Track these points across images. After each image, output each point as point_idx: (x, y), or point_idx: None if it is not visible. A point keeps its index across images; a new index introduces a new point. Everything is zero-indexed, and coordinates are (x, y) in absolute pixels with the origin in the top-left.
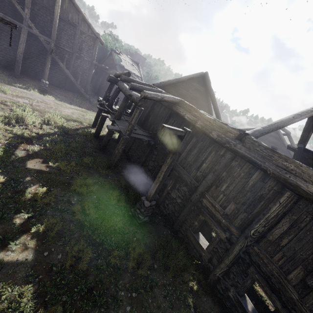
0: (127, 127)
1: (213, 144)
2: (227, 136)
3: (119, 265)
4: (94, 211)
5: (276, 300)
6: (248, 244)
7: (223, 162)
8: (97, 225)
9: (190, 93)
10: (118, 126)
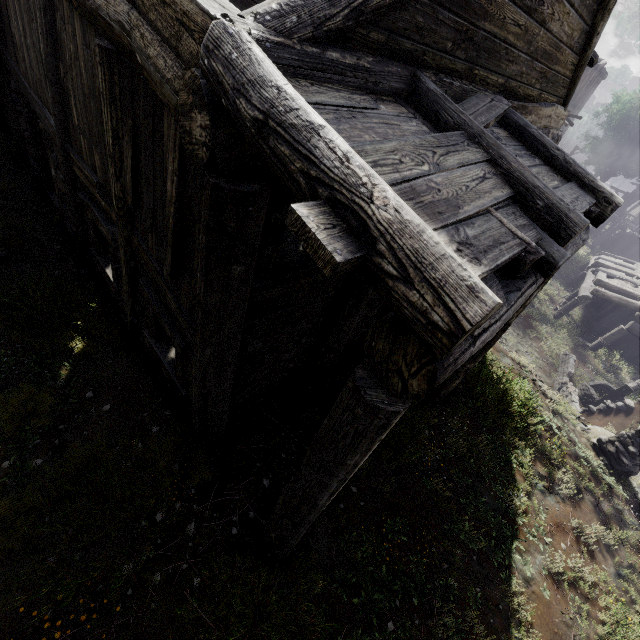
0: None
1: None
2: None
3: None
4: None
5: (164, 324)
6: (126, 236)
7: (41, 29)
8: None
9: None
10: None
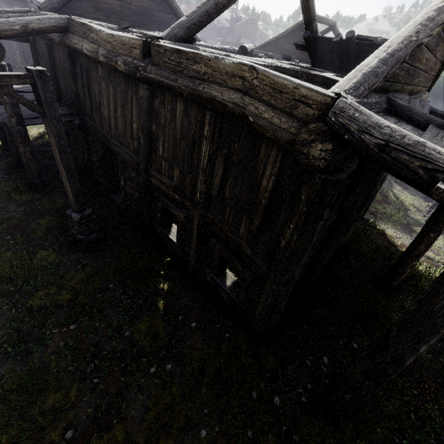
0: (5, 112)
1: (129, 83)
2: (134, 58)
3: (48, 304)
4: (2, 256)
5: (236, 264)
6: (201, 214)
7: (144, 109)
8: (2, 272)
9: (129, 3)
10: (0, 116)
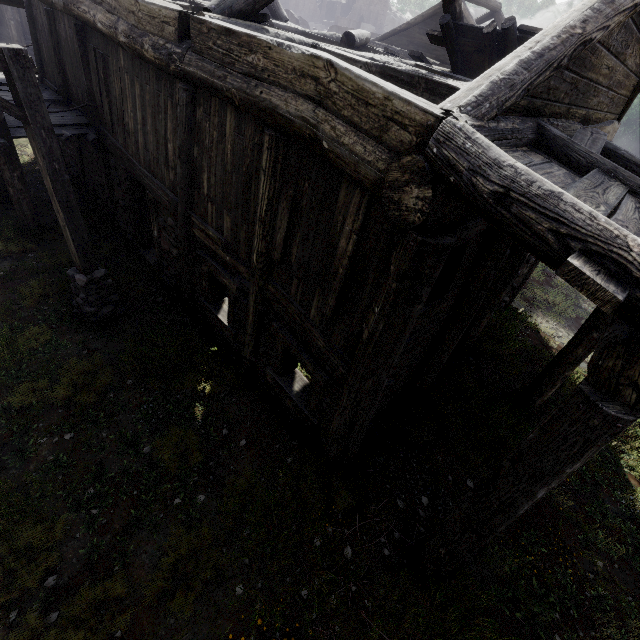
0: None
1: (161, 80)
2: (167, 40)
3: (35, 403)
4: None
5: (305, 361)
6: (260, 286)
7: (181, 121)
8: None
9: None
10: None
